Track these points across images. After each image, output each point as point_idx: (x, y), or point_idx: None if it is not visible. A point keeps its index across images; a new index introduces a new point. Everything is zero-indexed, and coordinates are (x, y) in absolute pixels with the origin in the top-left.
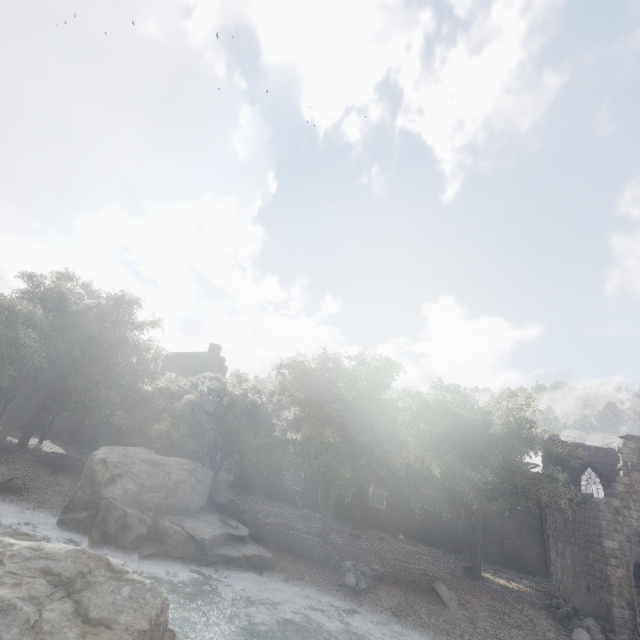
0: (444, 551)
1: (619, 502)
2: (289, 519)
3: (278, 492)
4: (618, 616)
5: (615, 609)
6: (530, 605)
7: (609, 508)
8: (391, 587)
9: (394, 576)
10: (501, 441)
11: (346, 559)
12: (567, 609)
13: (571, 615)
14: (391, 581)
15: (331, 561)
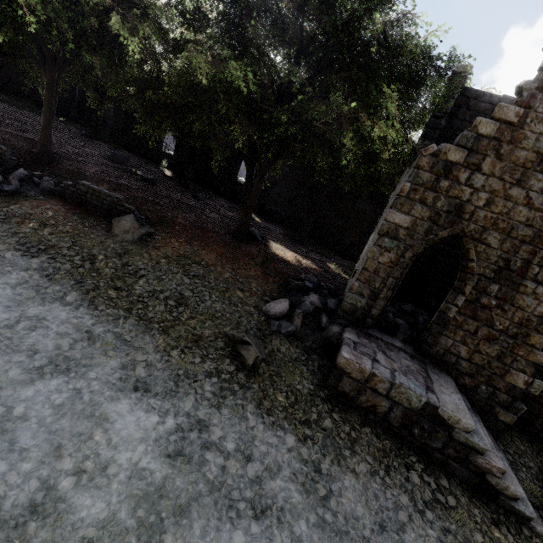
0: (285, 231)
1: (463, 155)
2: (74, 149)
3: (152, 153)
4: (349, 302)
5: (349, 294)
6: (261, 269)
7: (436, 164)
8: (63, 204)
9: (78, 196)
10: (312, 28)
11: (48, 174)
12: (305, 284)
13: (306, 290)
14: (74, 201)
15: (6, 165)
